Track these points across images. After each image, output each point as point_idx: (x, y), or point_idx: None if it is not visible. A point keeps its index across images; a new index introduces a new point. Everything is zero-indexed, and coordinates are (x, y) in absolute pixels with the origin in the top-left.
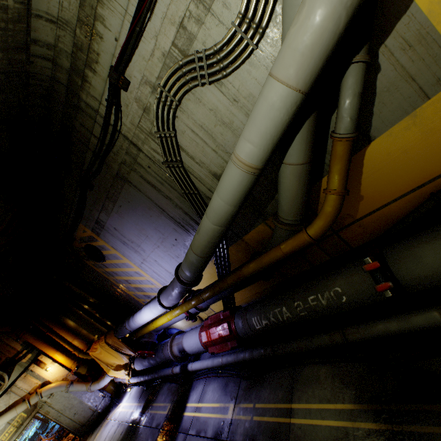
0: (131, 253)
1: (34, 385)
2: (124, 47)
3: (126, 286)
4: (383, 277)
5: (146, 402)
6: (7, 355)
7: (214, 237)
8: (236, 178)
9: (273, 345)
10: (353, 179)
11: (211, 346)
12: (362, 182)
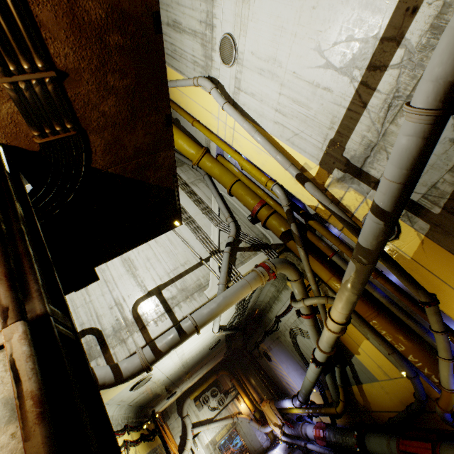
0: (283, 365)
1: (235, 410)
2: (279, 315)
3: (281, 378)
4: (357, 442)
5: None
6: (225, 387)
7: (306, 392)
8: (307, 381)
9: (336, 452)
10: (363, 393)
11: (317, 439)
12: (366, 396)
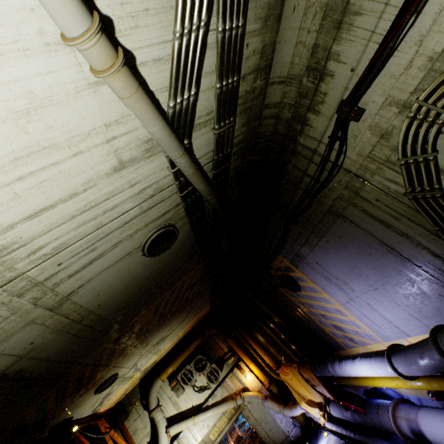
0: (333, 289)
1: (237, 387)
2: (364, 74)
3: (321, 321)
4: None
5: None
6: (218, 353)
7: None
8: None
9: None
10: None
11: None
12: None
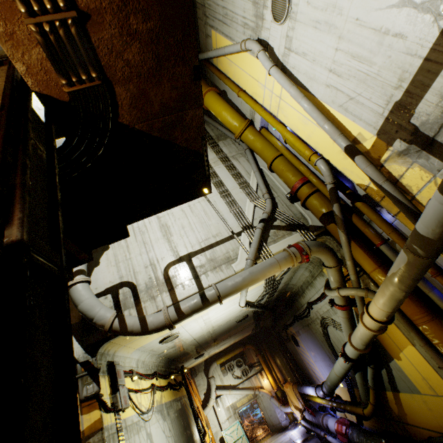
0: (310, 353)
1: (257, 384)
2: (311, 302)
3: (307, 365)
4: None
5: (304, 438)
6: (250, 361)
7: (331, 385)
8: (334, 374)
9: None
10: (399, 402)
11: (338, 433)
12: (403, 406)
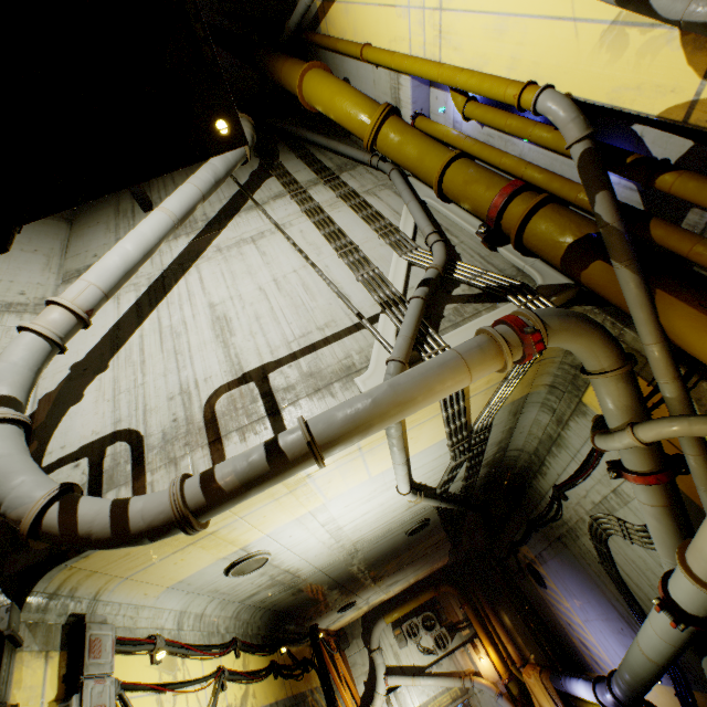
0: (572, 602)
1: (468, 666)
2: (563, 484)
3: (568, 629)
4: None
5: None
6: (451, 618)
7: (635, 682)
8: (640, 655)
9: None
10: None
11: None
12: None
